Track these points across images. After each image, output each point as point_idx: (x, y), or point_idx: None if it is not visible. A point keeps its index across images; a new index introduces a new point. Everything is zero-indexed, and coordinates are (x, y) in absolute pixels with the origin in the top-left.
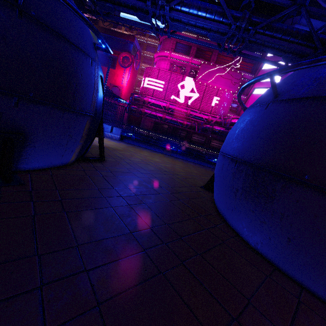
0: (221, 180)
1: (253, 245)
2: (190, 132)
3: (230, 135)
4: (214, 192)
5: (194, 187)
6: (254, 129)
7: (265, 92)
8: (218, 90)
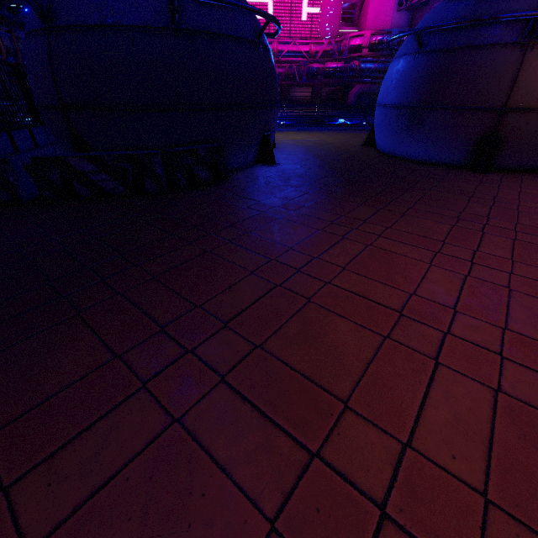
0: (386, 127)
1: (415, 159)
2: (285, 85)
3: (387, 86)
4: (379, 142)
5: (357, 147)
6: (408, 79)
7: (410, 38)
8: None
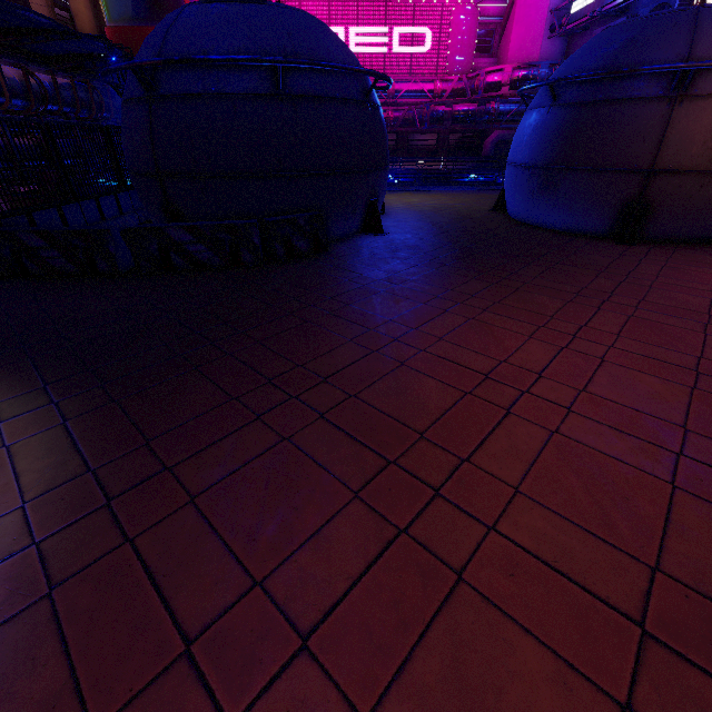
0: (517, 189)
1: (550, 227)
2: (403, 133)
3: (518, 143)
4: (509, 207)
5: (483, 212)
6: (540, 136)
7: (545, 87)
8: (442, 9)
